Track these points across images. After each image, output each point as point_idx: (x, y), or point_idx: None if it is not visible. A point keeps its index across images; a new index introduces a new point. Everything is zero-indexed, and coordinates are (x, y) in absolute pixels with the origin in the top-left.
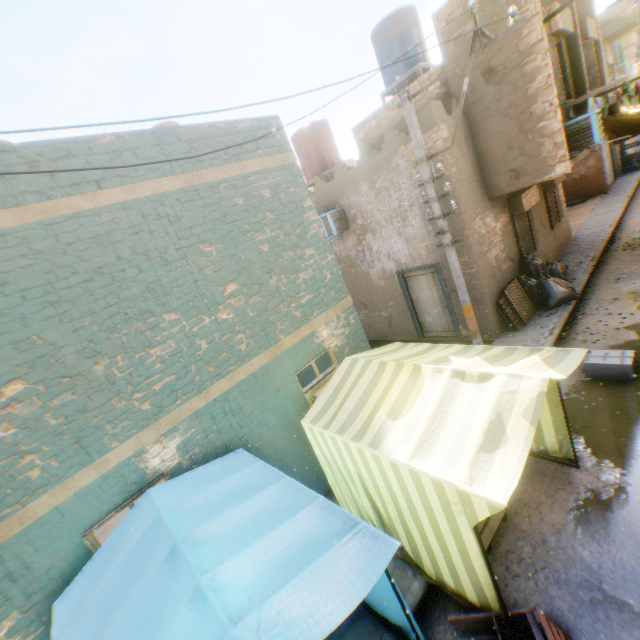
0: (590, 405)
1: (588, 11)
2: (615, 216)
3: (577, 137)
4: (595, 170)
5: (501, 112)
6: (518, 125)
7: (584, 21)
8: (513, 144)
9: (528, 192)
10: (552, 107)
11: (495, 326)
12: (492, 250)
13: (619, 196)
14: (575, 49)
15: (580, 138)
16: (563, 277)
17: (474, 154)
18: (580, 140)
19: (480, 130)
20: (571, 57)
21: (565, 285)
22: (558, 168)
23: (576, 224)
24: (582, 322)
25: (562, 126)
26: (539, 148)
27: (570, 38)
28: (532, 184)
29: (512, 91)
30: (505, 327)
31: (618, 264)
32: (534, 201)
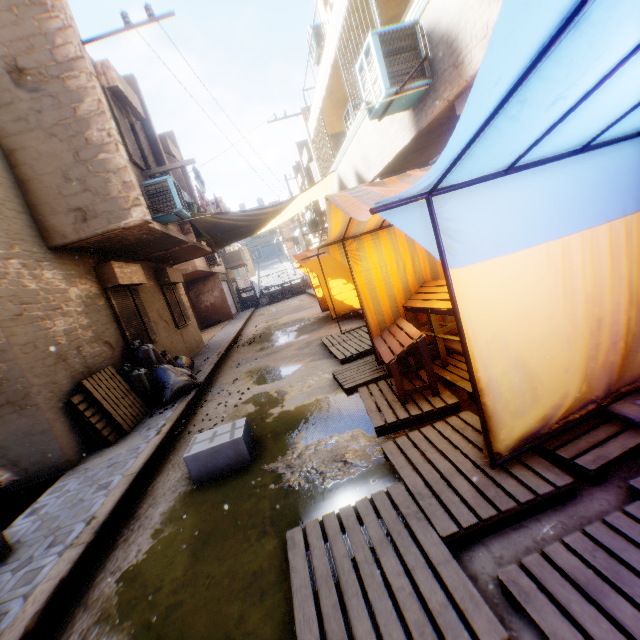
0: (193, 537)
1: (175, 147)
2: (238, 327)
3: (161, 199)
4: (222, 300)
5: (47, 128)
6: (75, 150)
7: (165, 136)
8: (72, 174)
9: (128, 266)
10: (113, 138)
11: (67, 445)
12: (60, 319)
13: (241, 319)
14: (157, 145)
15: (164, 200)
16: (189, 369)
17: (12, 175)
18: (164, 202)
19: (19, 146)
20: (155, 151)
21: (186, 372)
22: (136, 213)
23: (211, 336)
24: (204, 409)
25: (142, 184)
26: (108, 184)
27: (150, 134)
28: (109, 230)
29: (58, 105)
30: (97, 445)
31: (240, 355)
32: (140, 280)
